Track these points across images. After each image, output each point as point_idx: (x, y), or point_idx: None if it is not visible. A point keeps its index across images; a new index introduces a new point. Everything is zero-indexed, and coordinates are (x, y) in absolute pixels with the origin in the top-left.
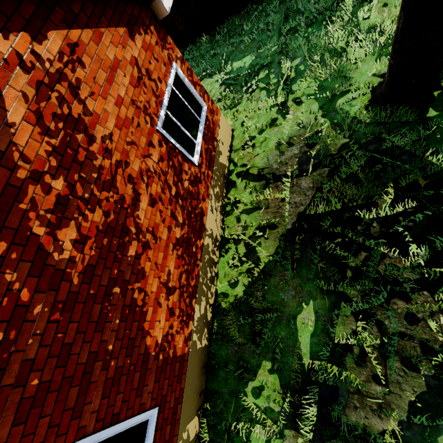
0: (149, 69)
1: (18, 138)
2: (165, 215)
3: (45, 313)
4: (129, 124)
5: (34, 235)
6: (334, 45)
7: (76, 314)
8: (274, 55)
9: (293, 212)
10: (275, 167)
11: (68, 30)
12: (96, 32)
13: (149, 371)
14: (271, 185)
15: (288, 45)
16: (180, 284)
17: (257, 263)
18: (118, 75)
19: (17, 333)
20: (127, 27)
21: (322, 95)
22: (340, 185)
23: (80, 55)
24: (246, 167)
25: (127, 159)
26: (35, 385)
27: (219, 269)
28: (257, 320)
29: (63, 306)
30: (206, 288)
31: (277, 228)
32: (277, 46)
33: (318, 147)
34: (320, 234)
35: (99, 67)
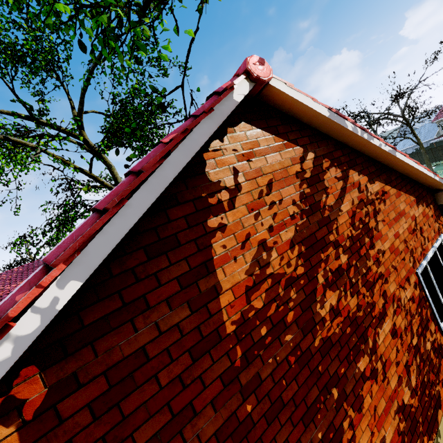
0: (422, 228)
1: (339, 219)
2: (399, 358)
3: (289, 346)
4: (397, 253)
5: (316, 279)
6: None
7: (301, 376)
8: None
9: None
10: None
11: (385, 185)
12: (398, 192)
13: None
14: None
15: None
16: None
17: None
18: (401, 220)
19: (270, 342)
20: (416, 198)
21: None
22: None
23: (385, 198)
24: None
25: (387, 277)
26: (247, 411)
27: None
28: None
29: (299, 356)
30: None
31: None
32: None
33: None
34: None
35: (392, 209)
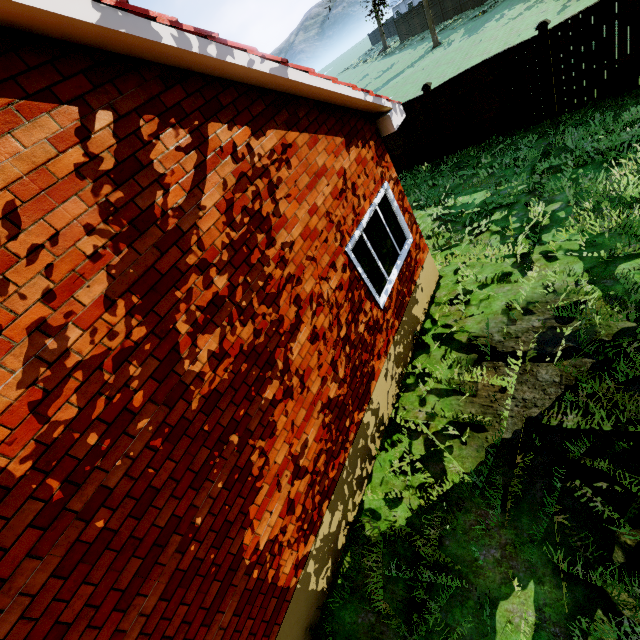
0: (356, 184)
1: (202, 223)
2: (323, 360)
3: (148, 432)
4: (315, 236)
5: (176, 331)
6: (620, 193)
7: (178, 450)
8: (520, 194)
9: (517, 414)
10: (496, 339)
11: (287, 132)
12: (313, 138)
13: (232, 589)
14: (486, 364)
15: (545, 185)
16: (314, 468)
17: (439, 478)
18: (320, 183)
19: (111, 445)
20: (346, 138)
21: (591, 253)
22: (612, 390)
23: (290, 156)
24: (449, 329)
25: (300, 275)
26: (99, 528)
27: (375, 469)
28: (420, 581)
29: (169, 433)
30: (348, 492)
31: (485, 432)
32: (526, 184)
33: (576, 323)
34: (565, 464)
35: (304, 171)
